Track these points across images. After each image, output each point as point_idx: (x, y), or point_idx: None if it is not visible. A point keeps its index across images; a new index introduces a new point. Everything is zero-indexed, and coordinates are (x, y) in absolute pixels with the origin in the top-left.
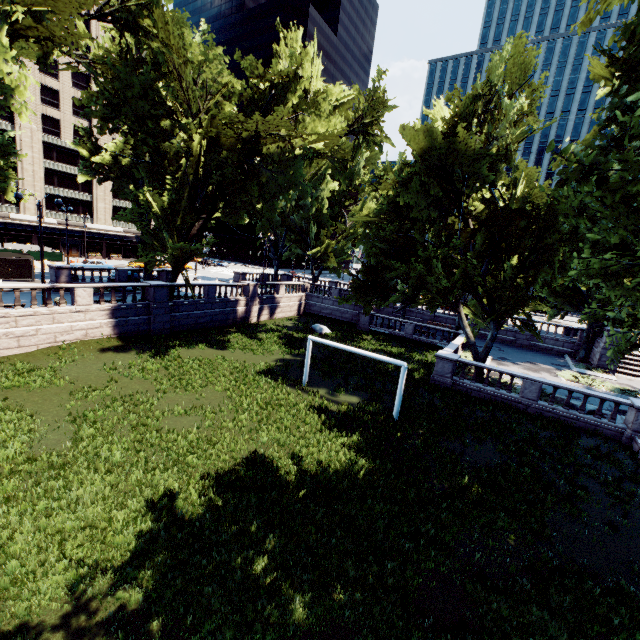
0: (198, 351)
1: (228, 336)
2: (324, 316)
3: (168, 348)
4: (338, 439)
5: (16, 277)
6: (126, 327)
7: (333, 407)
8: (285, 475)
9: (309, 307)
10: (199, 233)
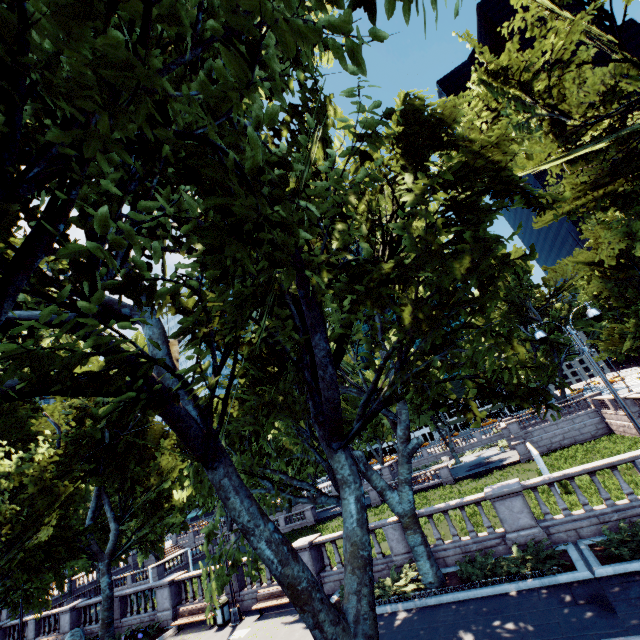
0: None
1: None
2: None
3: None
4: None
5: None
6: None
7: None
8: None
9: None
10: None
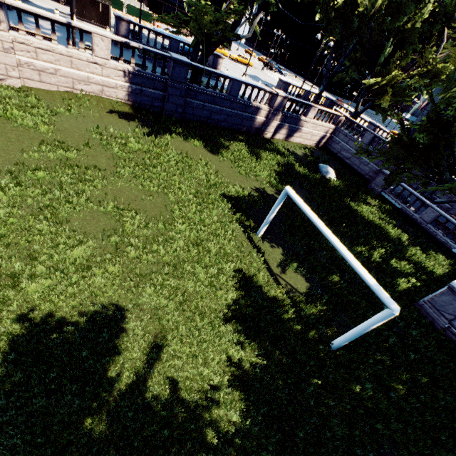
0: (190, 146)
1: (230, 142)
2: (341, 158)
3: (166, 132)
4: (233, 347)
5: (97, 21)
6: (140, 97)
7: (267, 284)
8: (113, 381)
9: (331, 142)
10: (242, 4)
